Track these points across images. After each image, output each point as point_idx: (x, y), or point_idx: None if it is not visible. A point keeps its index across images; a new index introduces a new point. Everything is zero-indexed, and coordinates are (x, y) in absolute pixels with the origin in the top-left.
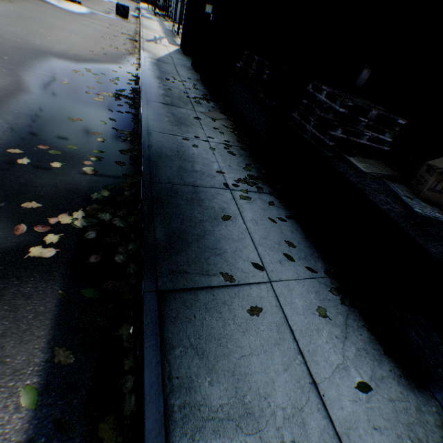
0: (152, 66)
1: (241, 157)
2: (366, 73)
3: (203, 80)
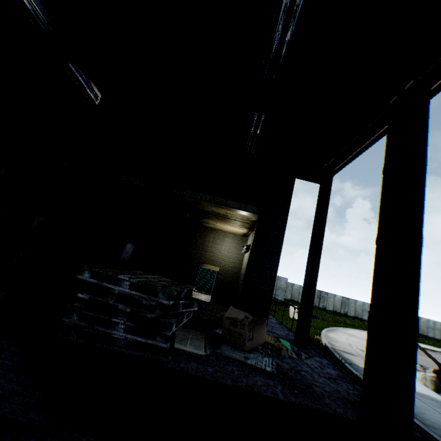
0: None
1: None
2: (130, 246)
3: None
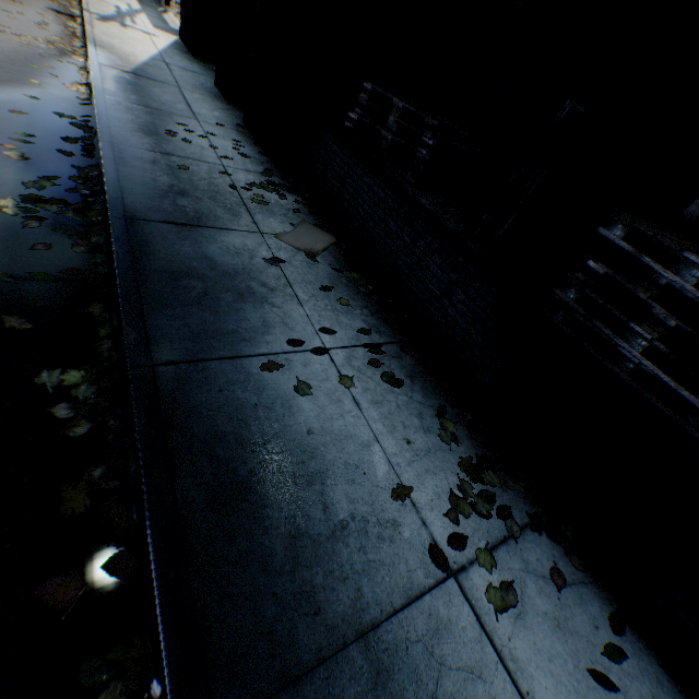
0: (125, 93)
1: (416, 385)
2: None
3: (252, 129)
